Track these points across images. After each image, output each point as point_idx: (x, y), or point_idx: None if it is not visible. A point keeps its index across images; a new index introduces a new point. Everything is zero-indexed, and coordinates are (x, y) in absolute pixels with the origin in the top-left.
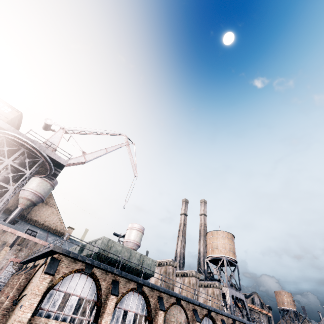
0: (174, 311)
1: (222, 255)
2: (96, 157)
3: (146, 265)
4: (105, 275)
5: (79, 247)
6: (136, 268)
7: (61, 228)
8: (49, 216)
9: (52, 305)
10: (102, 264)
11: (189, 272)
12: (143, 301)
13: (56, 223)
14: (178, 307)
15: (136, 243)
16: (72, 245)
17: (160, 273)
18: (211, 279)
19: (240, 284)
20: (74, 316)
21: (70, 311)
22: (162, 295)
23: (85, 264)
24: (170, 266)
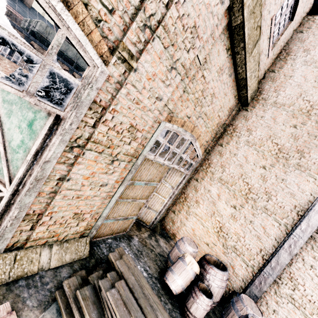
0: None
1: None
2: None
3: (81, 62)
4: (42, 51)
5: (28, 21)
6: (72, 59)
7: None
8: None
9: (4, 50)
10: (38, 41)
11: None
12: None
13: None
14: None
15: None
16: (34, 17)
17: None
18: None
19: None
20: (21, 63)
21: (18, 60)
22: None
23: (24, 35)
24: None
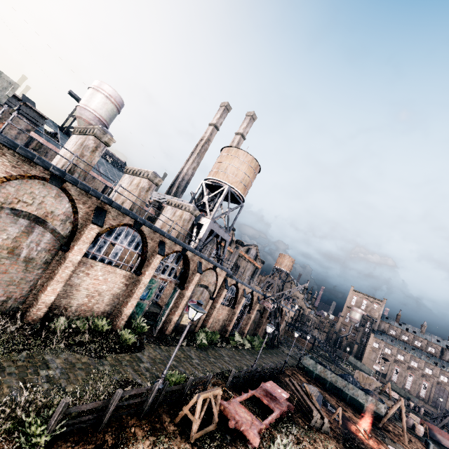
0: (39, 190)
1: (226, 183)
2: None
3: None
4: None
5: None
6: None
7: None
8: None
9: None
10: None
11: (144, 170)
12: None
13: None
14: (55, 189)
15: (99, 117)
16: None
17: (74, 144)
18: (199, 208)
19: (233, 225)
20: None
21: None
22: None
23: None
24: (92, 135)
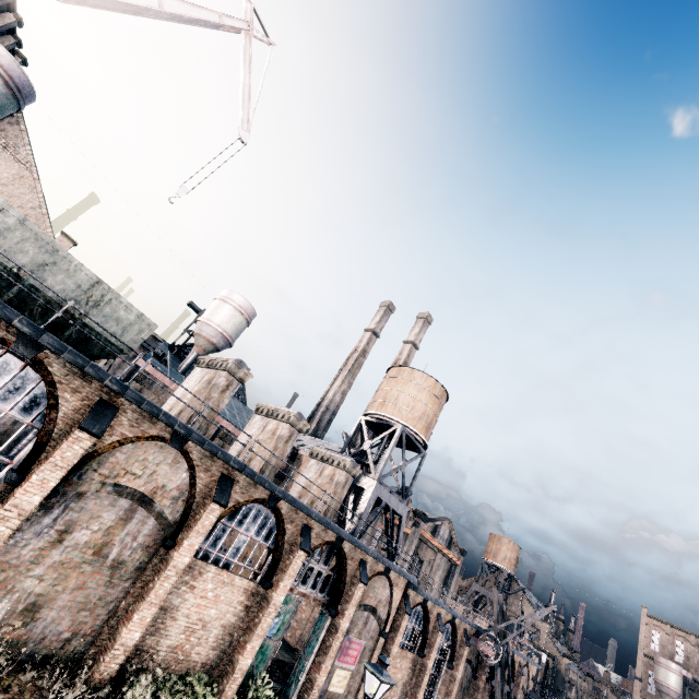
0: (154, 455)
1: (397, 420)
2: (116, 5)
3: (107, 316)
4: None
5: None
6: (62, 305)
7: (39, 227)
8: (9, 184)
9: None
10: None
11: (284, 411)
12: (40, 391)
13: (29, 210)
14: (174, 452)
15: (223, 333)
16: None
17: (199, 381)
18: (356, 459)
19: (411, 487)
20: None
21: None
22: (121, 405)
23: None
24: (225, 371)
